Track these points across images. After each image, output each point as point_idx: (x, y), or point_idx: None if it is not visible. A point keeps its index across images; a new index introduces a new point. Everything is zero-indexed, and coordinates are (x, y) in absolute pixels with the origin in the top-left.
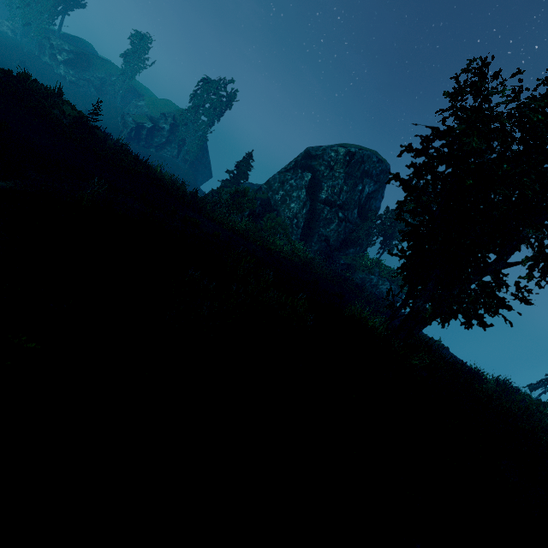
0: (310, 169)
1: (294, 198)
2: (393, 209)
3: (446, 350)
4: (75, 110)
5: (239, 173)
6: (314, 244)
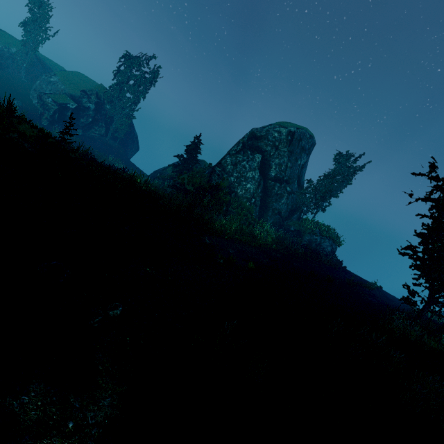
0: (258, 150)
1: (248, 179)
2: (327, 178)
3: (380, 289)
4: (35, 127)
5: (189, 157)
6: (269, 218)
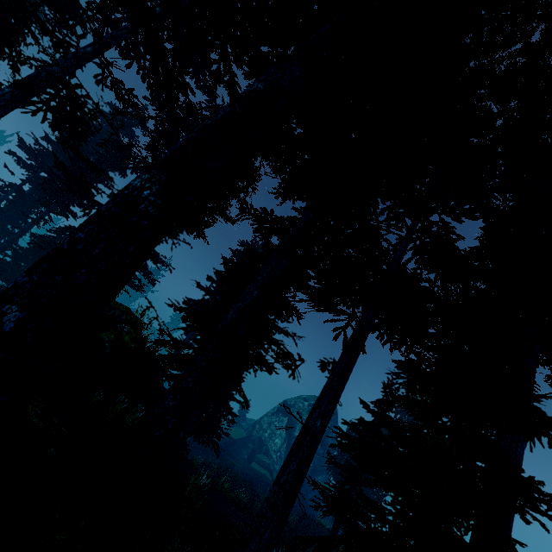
0: (287, 414)
1: (277, 435)
2: None
3: None
4: None
5: (240, 415)
6: None
